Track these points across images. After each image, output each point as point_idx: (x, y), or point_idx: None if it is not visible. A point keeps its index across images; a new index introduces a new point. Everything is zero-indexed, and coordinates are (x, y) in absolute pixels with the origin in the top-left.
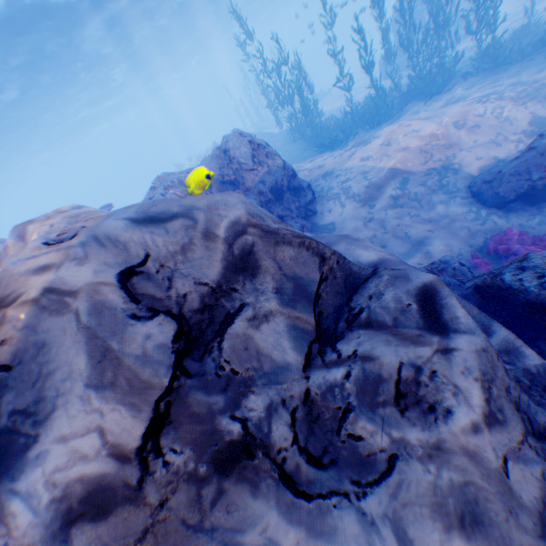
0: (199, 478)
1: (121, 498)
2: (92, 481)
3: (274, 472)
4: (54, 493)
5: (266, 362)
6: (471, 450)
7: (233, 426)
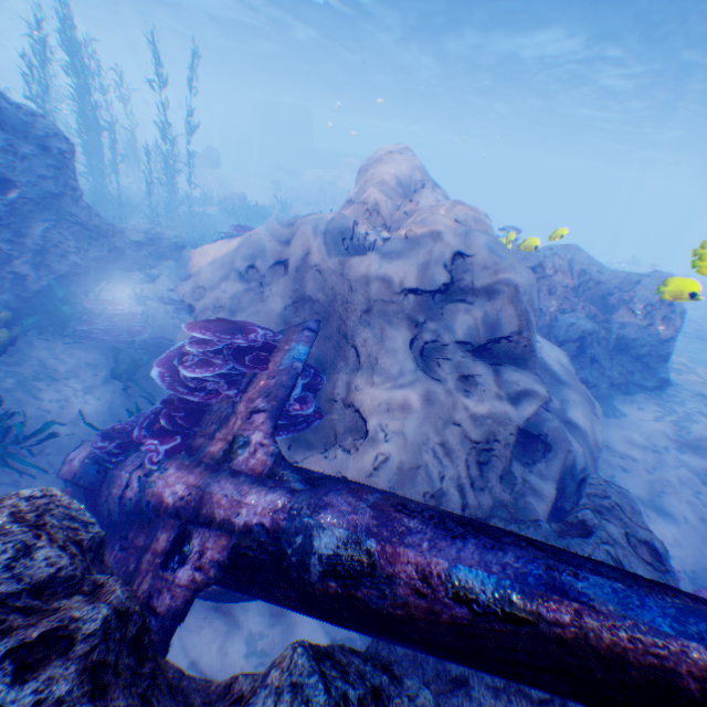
0: (402, 310)
1: (390, 289)
2: (391, 279)
3: (413, 335)
4: (384, 272)
5: (450, 321)
6: (455, 405)
7: (421, 318)
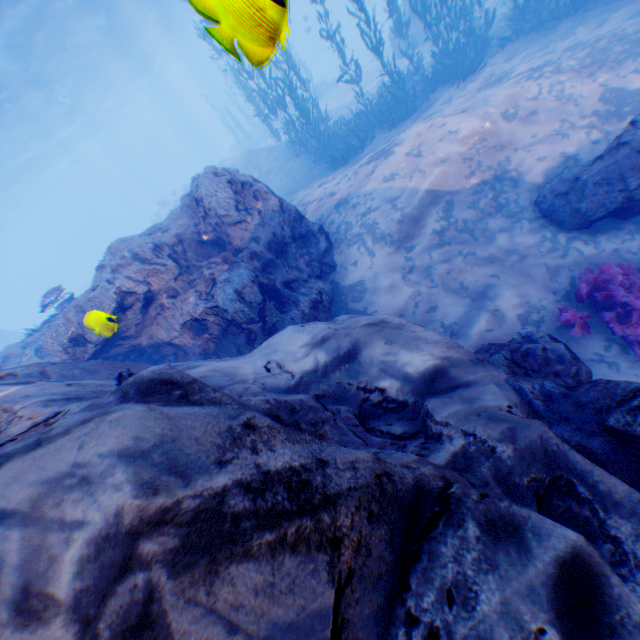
0: None
1: None
2: None
3: None
4: None
5: None
6: None
7: None
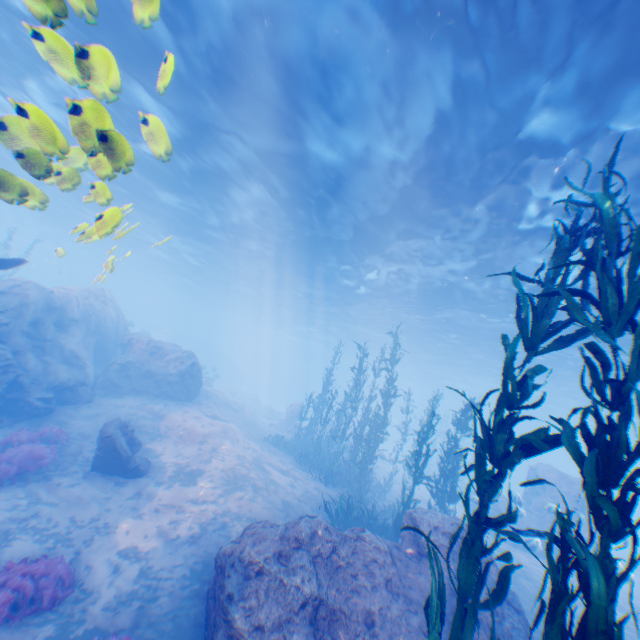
0: None
1: None
2: None
3: None
4: None
5: None
6: None
7: None
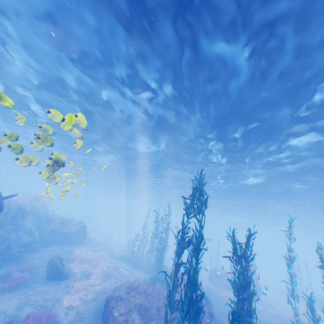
0: None
1: None
2: None
3: None
4: None
5: None
6: None
7: None
